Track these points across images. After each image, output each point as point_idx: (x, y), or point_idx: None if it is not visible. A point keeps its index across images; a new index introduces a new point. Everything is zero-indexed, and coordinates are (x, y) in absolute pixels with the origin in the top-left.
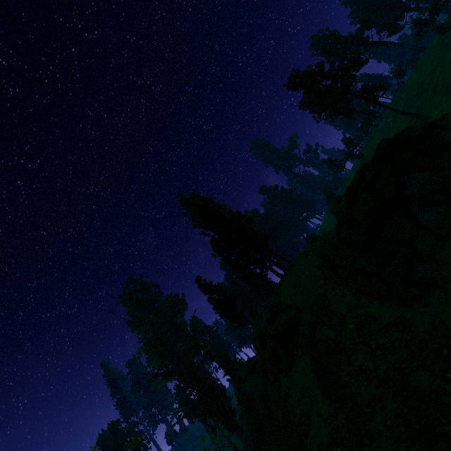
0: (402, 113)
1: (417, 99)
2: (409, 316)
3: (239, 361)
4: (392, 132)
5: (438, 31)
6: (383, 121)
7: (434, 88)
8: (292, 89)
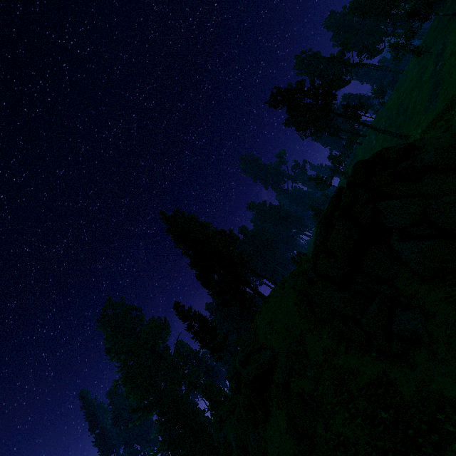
0: (382, 131)
1: (397, 118)
2: (392, 377)
3: (225, 393)
4: (375, 150)
5: (414, 53)
6: (366, 139)
7: (413, 108)
8: (274, 106)
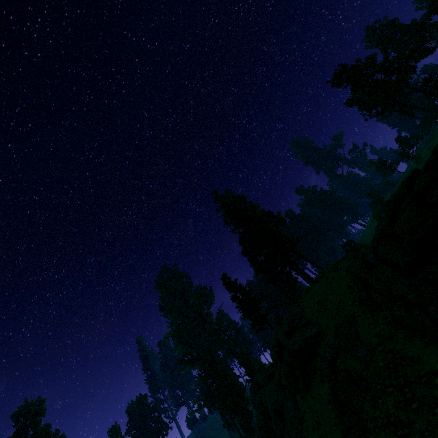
0: None
1: None
2: None
3: (260, 364)
4: None
5: None
6: None
7: None
8: (337, 85)
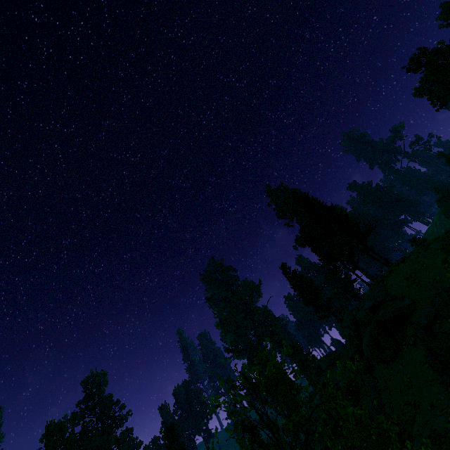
0: None
1: None
2: None
3: (313, 356)
4: None
5: None
6: None
7: None
8: (414, 70)
